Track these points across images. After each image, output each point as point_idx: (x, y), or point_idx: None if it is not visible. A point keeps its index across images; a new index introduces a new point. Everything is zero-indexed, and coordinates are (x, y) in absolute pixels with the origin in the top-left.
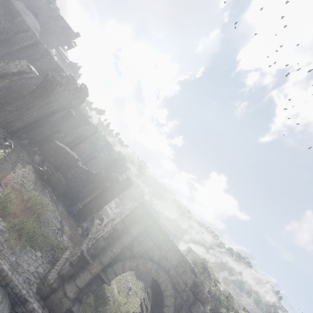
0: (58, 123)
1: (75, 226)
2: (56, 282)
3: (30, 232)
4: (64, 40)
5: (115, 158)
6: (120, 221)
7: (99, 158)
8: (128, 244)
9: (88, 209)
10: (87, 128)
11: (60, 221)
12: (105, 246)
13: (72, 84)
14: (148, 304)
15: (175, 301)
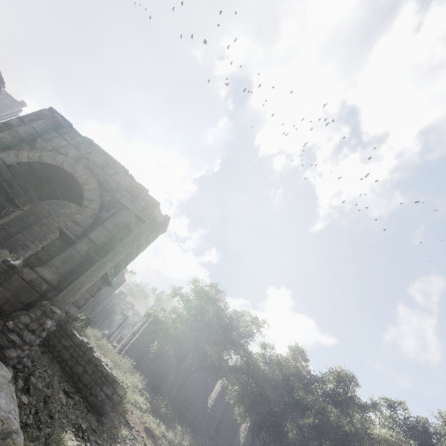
0: None
1: None
2: None
3: None
4: (2, 111)
5: None
6: (16, 118)
7: None
8: (26, 136)
9: (16, 241)
10: None
11: None
12: None
13: None
14: None
15: (104, 199)
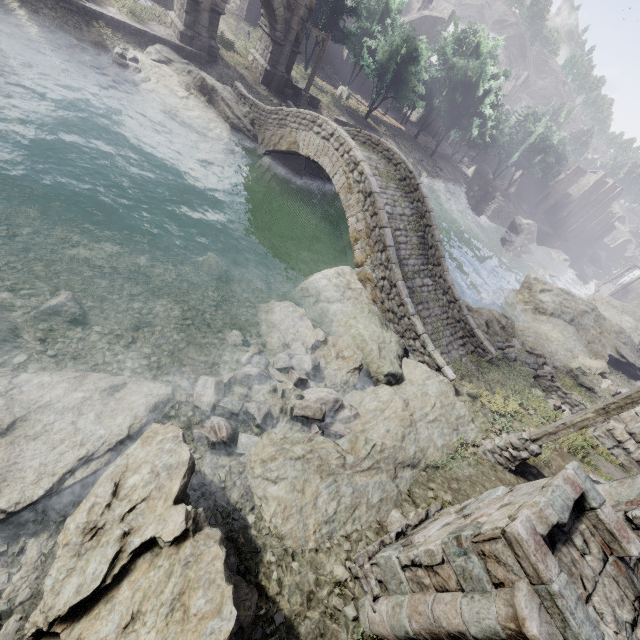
0: None
1: None
2: (189, 33)
3: (133, 7)
4: None
5: None
6: None
7: None
8: None
9: None
10: None
11: None
12: None
13: None
14: (266, 23)
15: (283, 2)
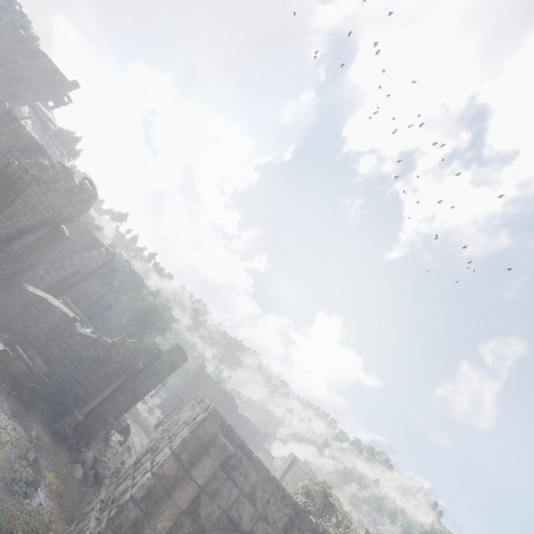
0: (33, 251)
1: (67, 462)
2: None
3: None
4: (48, 93)
5: (150, 303)
6: (170, 456)
7: (117, 306)
8: (188, 504)
9: (97, 418)
10: (94, 254)
11: (34, 461)
12: (140, 518)
13: (64, 180)
14: None
15: None
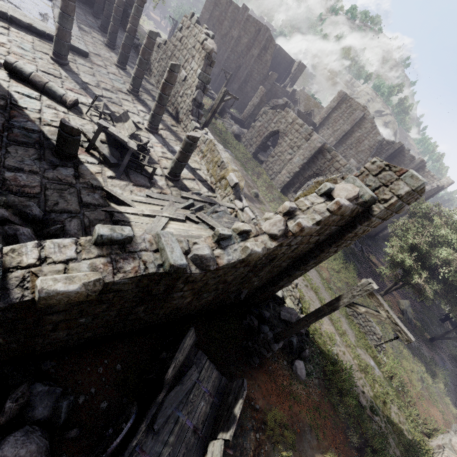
0: None
1: (291, 376)
2: None
3: None
4: None
5: None
6: None
7: None
8: None
9: (269, 292)
10: None
11: None
12: None
13: None
14: None
15: None
